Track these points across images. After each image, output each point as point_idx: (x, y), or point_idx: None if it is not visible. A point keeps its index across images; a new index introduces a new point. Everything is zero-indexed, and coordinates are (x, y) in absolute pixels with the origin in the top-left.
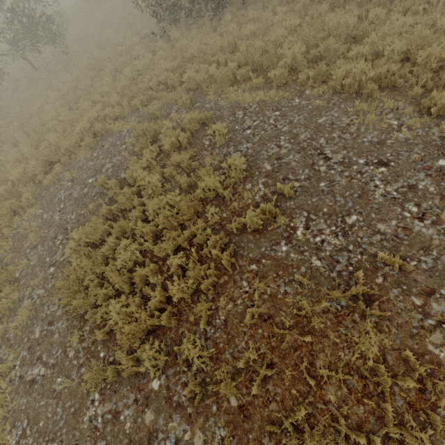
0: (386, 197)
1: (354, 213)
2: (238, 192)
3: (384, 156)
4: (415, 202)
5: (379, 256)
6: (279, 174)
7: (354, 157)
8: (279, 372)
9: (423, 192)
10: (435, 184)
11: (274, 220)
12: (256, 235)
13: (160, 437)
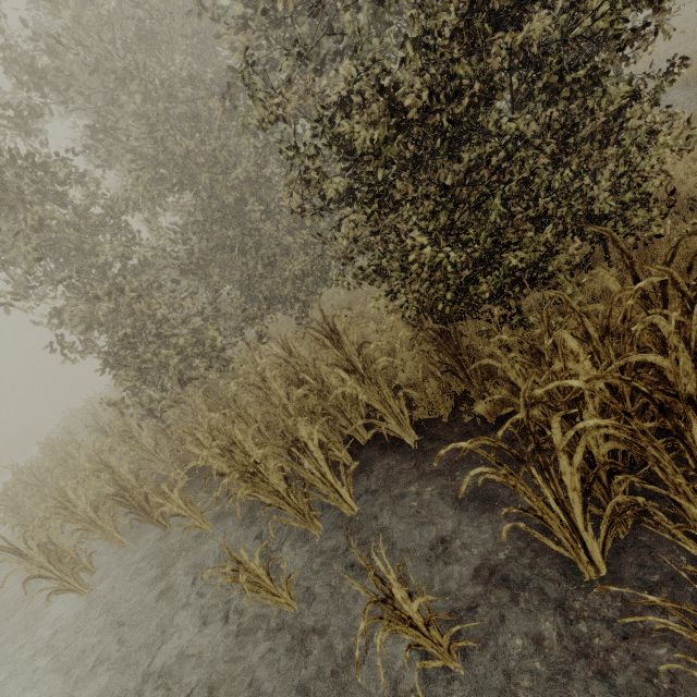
0: None
1: None
2: None
3: None
4: None
5: None
6: None
7: None
8: None
9: None
10: None
11: None
12: None
13: None
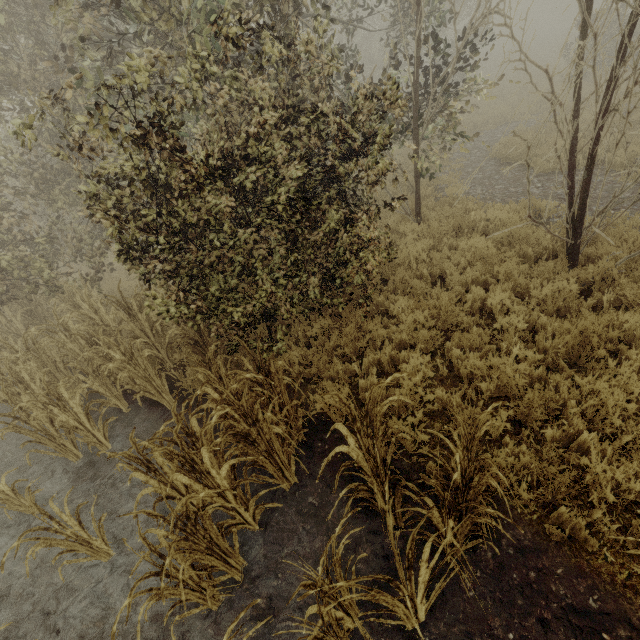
0: None
1: None
2: None
3: None
4: None
5: None
6: None
7: None
8: None
9: None
10: None
11: None
12: None
13: None
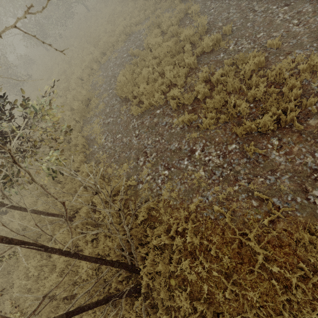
0: (282, 21)
1: (262, 32)
2: (202, 39)
3: (289, 1)
4: (297, 18)
5: (268, 43)
6: (225, 26)
7: (271, 6)
8: (211, 95)
9: (304, 12)
10: (313, 7)
11: (219, 46)
12: (209, 54)
13: (160, 123)
